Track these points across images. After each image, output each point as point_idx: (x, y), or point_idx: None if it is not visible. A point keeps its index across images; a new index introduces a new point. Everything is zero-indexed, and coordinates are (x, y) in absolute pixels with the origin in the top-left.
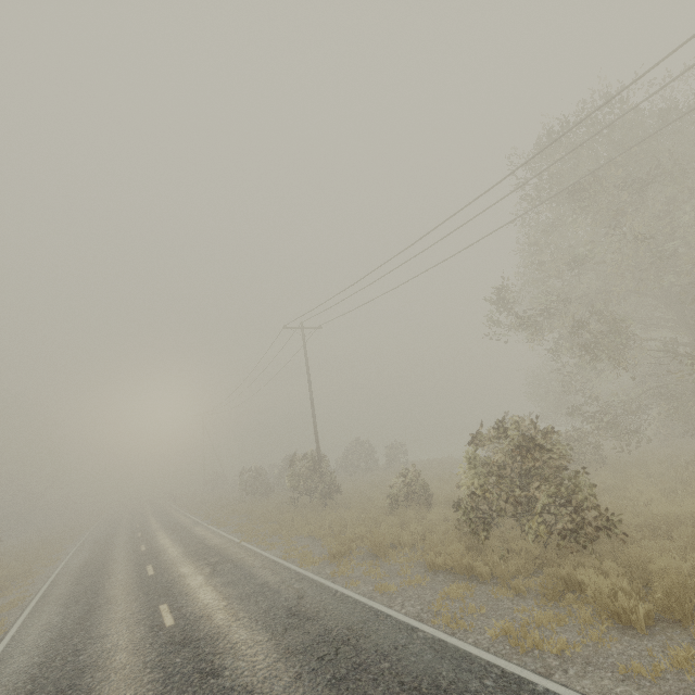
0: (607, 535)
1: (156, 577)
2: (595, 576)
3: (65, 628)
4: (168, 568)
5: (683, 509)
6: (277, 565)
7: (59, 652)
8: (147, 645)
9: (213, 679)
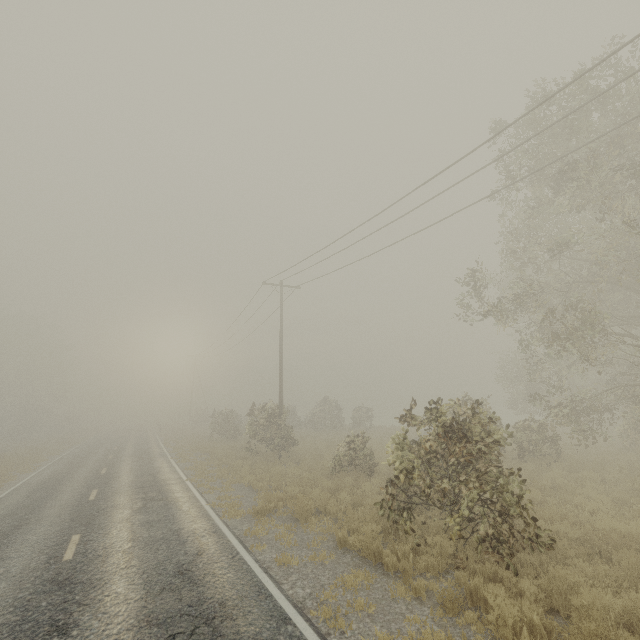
0: (533, 548)
1: (93, 503)
2: (502, 599)
3: None
4: (109, 496)
5: (631, 530)
6: (202, 511)
7: None
8: (31, 578)
9: (57, 636)
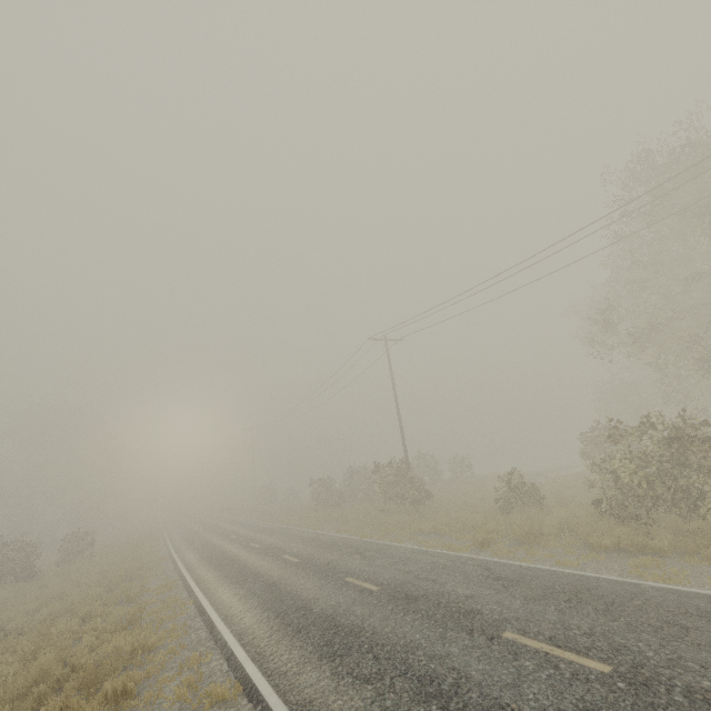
0: None
1: (307, 562)
2: None
3: (263, 596)
4: (310, 556)
5: None
6: (427, 551)
7: (283, 609)
8: (373, 601)
9: (477, 615)
